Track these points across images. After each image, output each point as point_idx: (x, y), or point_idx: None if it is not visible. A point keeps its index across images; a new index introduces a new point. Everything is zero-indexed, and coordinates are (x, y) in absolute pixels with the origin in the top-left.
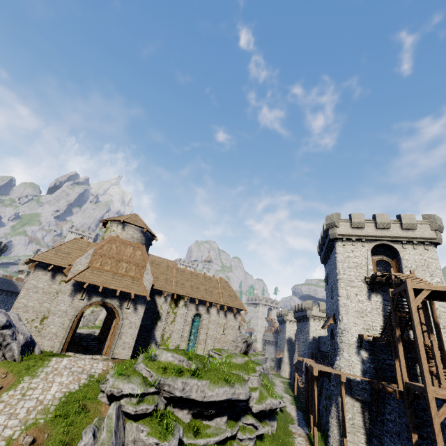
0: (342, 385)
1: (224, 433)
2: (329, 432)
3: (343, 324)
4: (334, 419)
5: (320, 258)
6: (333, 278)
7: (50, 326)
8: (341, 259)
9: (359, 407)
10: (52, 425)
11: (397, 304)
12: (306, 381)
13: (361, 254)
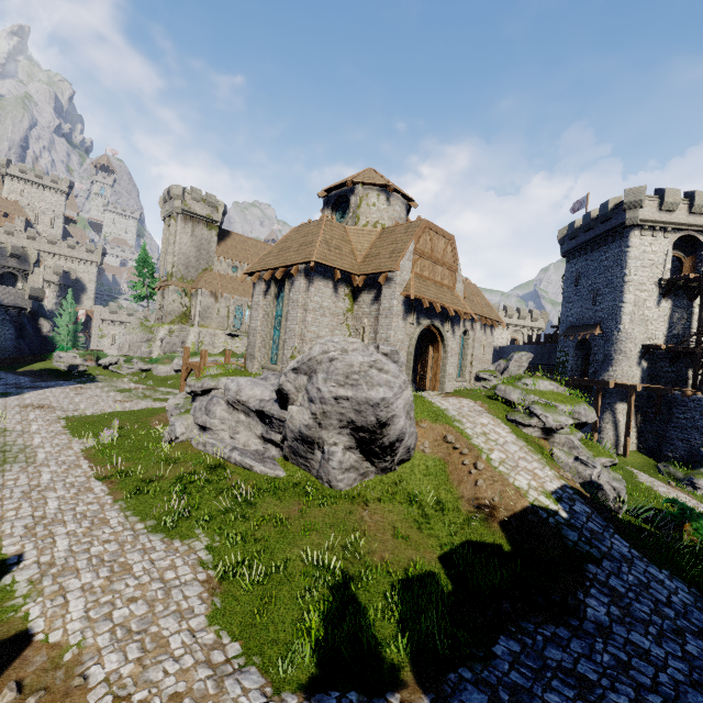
0: (633, 395)
1: None
2: (602, 435)
3: (626, 334)
4: (609, 424)
5: (561, 249)
6: (606, 279)
7: None
8: (635, 255)
9: (633, 411)
10: (551, 462)
11: (702, 312)
12: None
13: (660, 248)
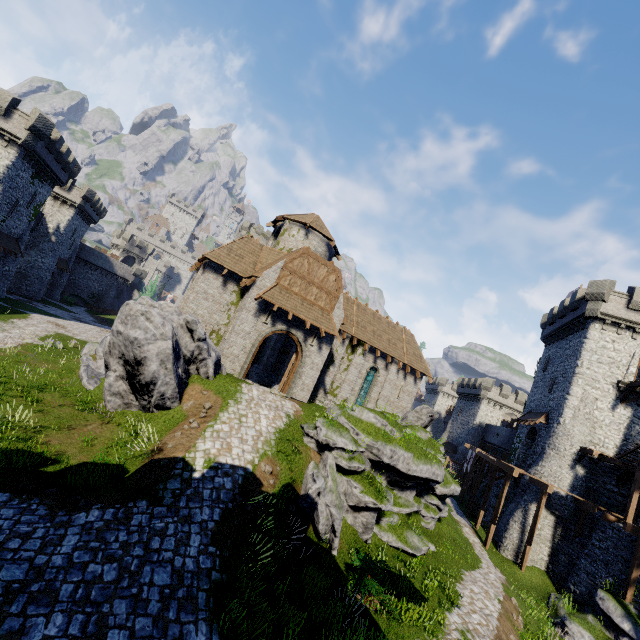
0: (544, 496)
1: (413, 506)
2: (506, 533)
3: (564, 429)
4: (517, 523)
5: (542, 333)
6: (564, 368)
7: (232, 346)
8: (591, 348)
9: (553, 521)
10: (279, 459)
11: None
12: (471, 472)
13: (625, 348)
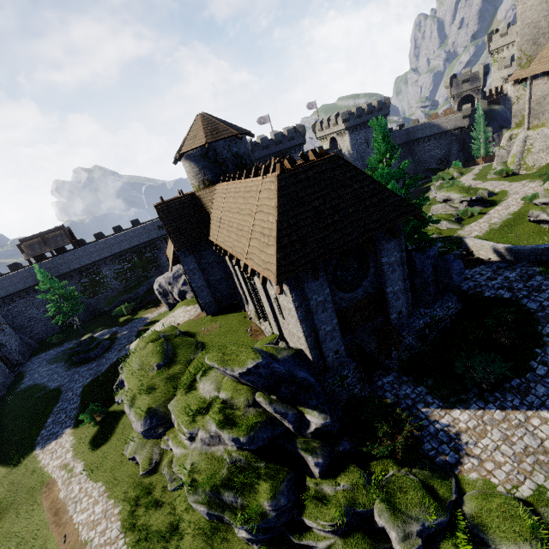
0: None
1: None
2: None
3: None
4: None
5: None
6: None
7: None
8: None
9: None
10: None
11: None
12: None
13: None
